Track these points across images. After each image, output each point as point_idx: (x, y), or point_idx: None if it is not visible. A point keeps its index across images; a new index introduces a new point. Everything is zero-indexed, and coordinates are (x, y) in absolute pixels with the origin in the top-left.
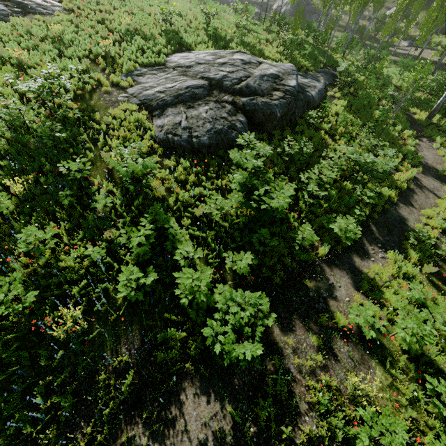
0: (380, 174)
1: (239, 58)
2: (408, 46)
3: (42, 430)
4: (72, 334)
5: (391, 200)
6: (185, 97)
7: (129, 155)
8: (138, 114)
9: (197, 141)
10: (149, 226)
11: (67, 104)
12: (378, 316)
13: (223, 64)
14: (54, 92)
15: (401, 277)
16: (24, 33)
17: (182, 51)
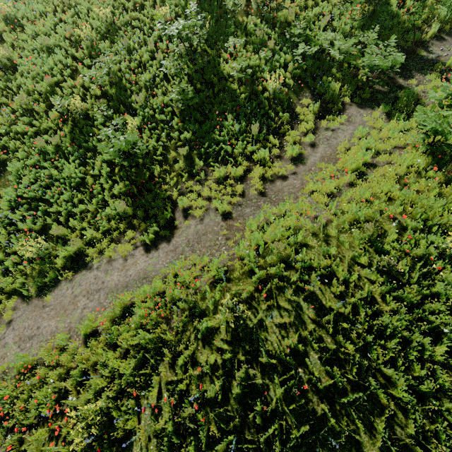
0: None
1: None
2: None
3: (278, 129)
4: (277, 86)
5: None
6: None
7: None
8: None
9: None
10: (301, 26)
11: None
12: None
13: None
14: None
15: None
16: None
17: None
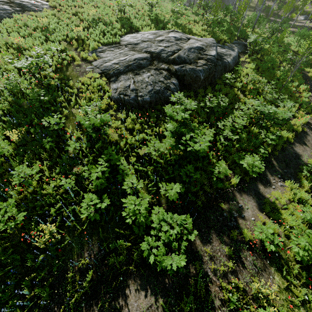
0: (280, 121)
1: (173, 36)
2: (304, 19)
3: None
4: (49, 243)
5: (289, 140)
6: (133, 66)
7: (91, 111)
8: (99, 80)
9: (141, 99)
10: (105, 164)
11: (50, 75)
12: (277, 232)
13: (161, 41)
14: (40, 67)
15: (295, 201)
16: (22, 25)
17: (132, 33)
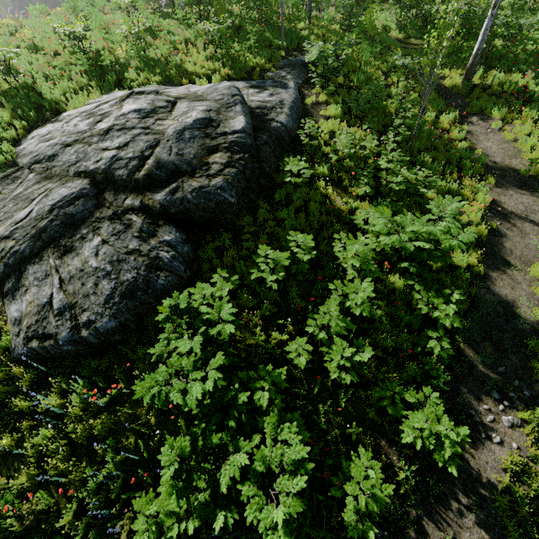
0: (445, 248)
1: (132, 110)
2: None
3: None
4: None
5: (475, 271)
6: (54, 229)
7: None
8: None
9: (92, 333)
10: None
11: None
12: None
13: (106, 133)
14: None
15: None
16: None
17: (46, 121)
